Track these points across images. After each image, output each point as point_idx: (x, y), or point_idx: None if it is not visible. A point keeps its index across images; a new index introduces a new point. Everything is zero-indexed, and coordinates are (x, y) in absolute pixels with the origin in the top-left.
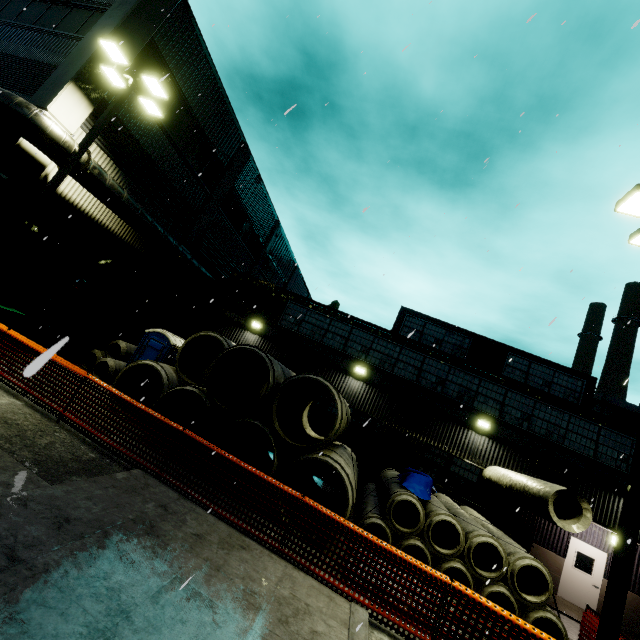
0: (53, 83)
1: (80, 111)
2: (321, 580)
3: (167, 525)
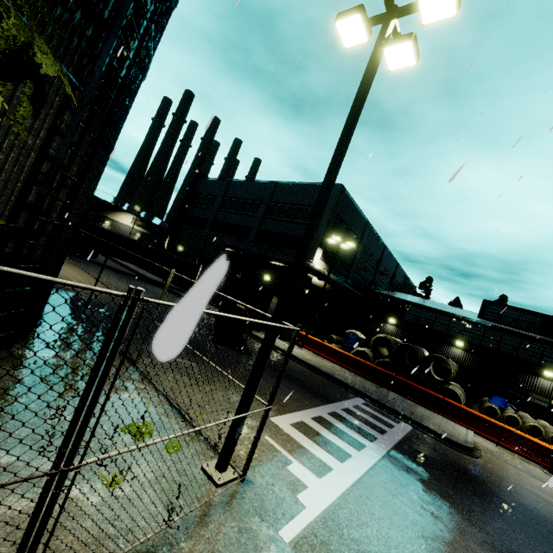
0: (312, 249)
1: (320, 254)
2: (455, 422)
3: (404, 401)
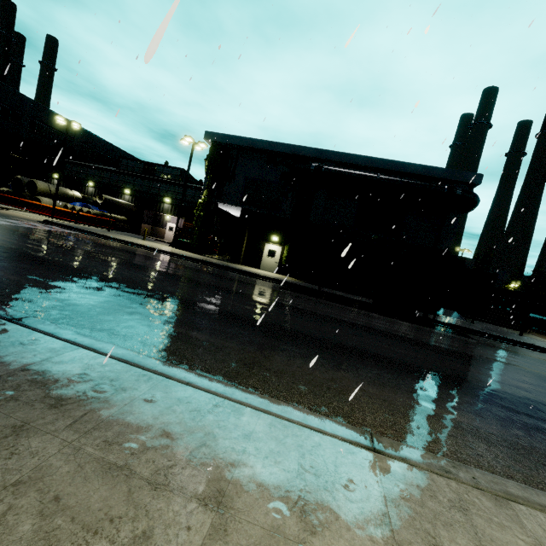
0: None
1: None
2: (24, 210)
3: None
